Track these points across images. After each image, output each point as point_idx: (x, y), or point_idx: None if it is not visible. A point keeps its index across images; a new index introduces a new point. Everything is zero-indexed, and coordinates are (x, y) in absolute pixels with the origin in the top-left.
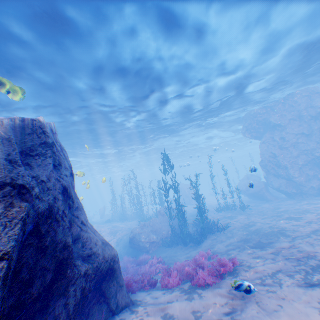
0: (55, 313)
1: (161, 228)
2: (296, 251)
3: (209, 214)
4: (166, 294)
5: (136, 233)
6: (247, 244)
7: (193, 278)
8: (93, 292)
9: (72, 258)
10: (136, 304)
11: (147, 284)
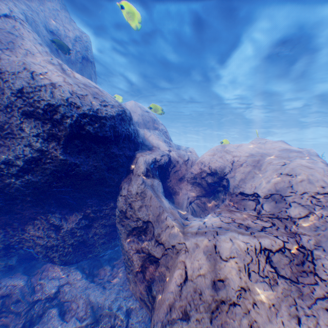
0: None
1: None
2: None
3: None
4: None
5: None
6: None
7: None
8: None
9: None
10: None
11: None
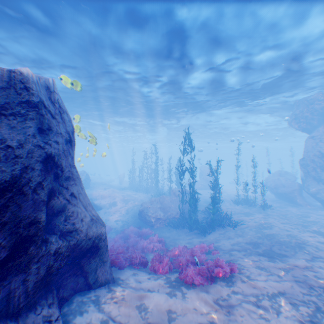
0: (11, 287)
1: (170, 208)
2: (312, 276)
3: (224, 204)
4: (150, 280)
5: (145, 206)
6: (255, 249)
7: (182, 272)
8: (70, 265)
9: (40, 234)
10: (117, 283)
11: (138, 262)
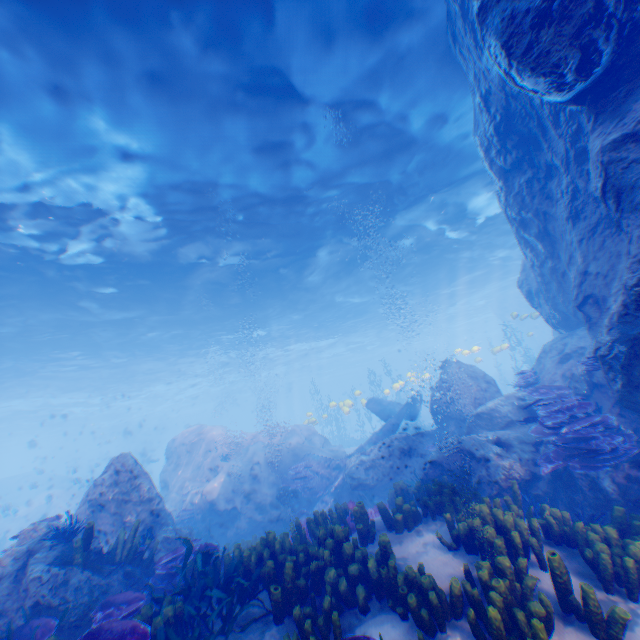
0: None
1: None
2: None
3: None
4: None
5: None
6: None
7: None
8: None
9: None
10: None
11: None
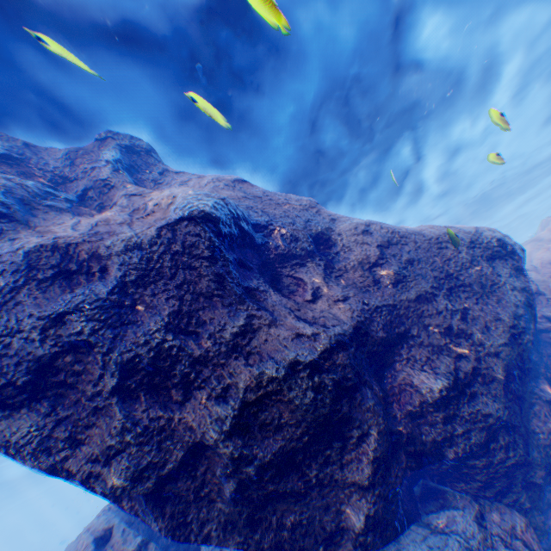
0: None
1: None
2: None
3: None
4: None
5: None
6: None
7: None
8: None
9: None
10: None
11: None
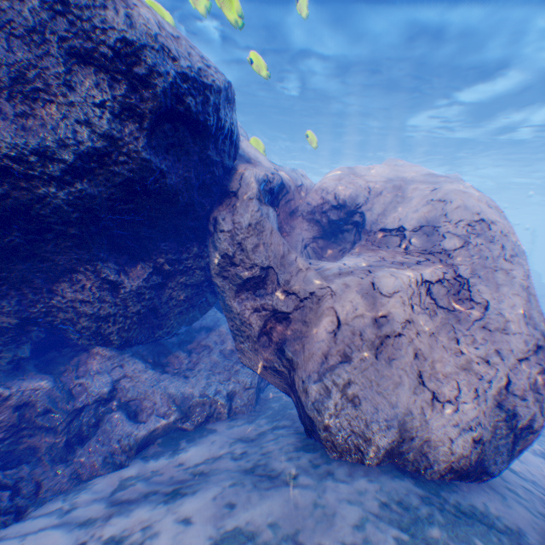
0: None
1: None
2: None
3: None
4: None
5: None
6: None
7: None
8: None
9: None
10: None
11: None
